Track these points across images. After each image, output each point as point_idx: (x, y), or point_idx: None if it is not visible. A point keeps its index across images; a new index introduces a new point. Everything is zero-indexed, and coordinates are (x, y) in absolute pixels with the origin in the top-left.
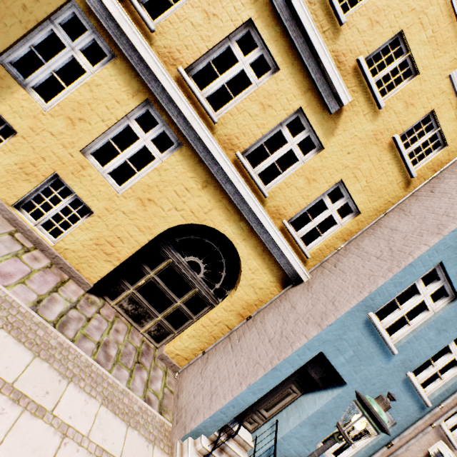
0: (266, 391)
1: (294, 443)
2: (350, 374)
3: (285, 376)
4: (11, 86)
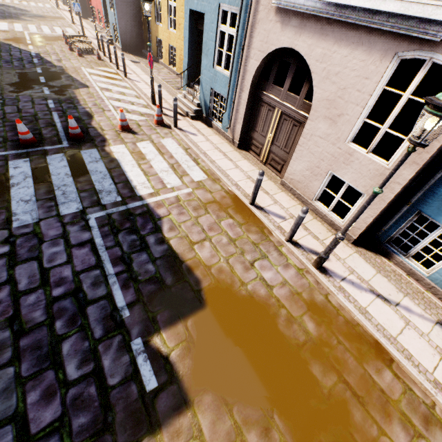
0: (187, 53)
1: (206, 74)
2: (202, 6)
3: (188, 38)
4: (158, 28)
